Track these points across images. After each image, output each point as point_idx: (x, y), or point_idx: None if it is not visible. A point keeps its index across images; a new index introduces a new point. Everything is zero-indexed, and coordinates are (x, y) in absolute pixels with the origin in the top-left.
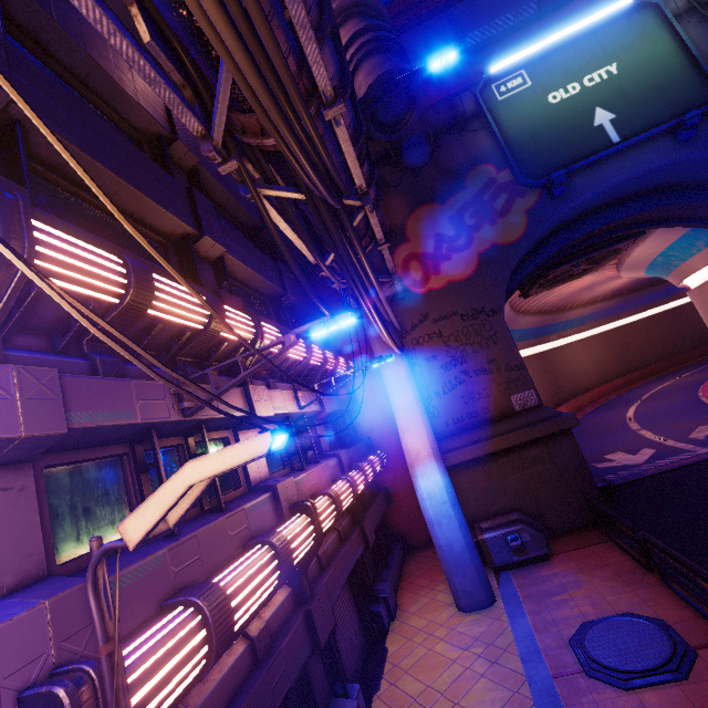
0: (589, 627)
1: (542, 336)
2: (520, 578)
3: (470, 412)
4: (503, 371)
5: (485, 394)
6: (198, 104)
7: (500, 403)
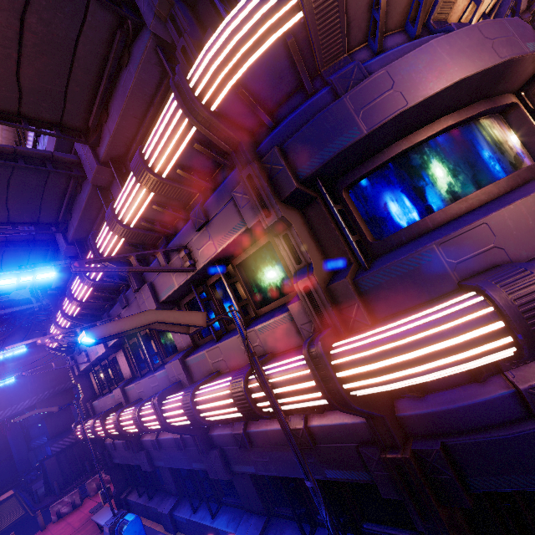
0: None
1: None
2: None
3: None
4: None
5: None
6: None
7: None
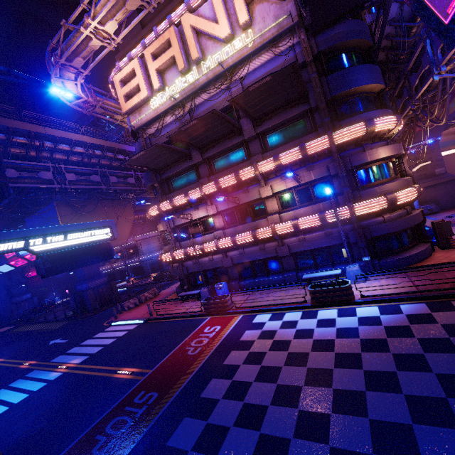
0: (450, 215)
1: (446, 147)
2: (429, 216)
3: (418, 175)
4: (434, 161)
5: (425, 169)
6: (400, 112)
7: (430, 172)
